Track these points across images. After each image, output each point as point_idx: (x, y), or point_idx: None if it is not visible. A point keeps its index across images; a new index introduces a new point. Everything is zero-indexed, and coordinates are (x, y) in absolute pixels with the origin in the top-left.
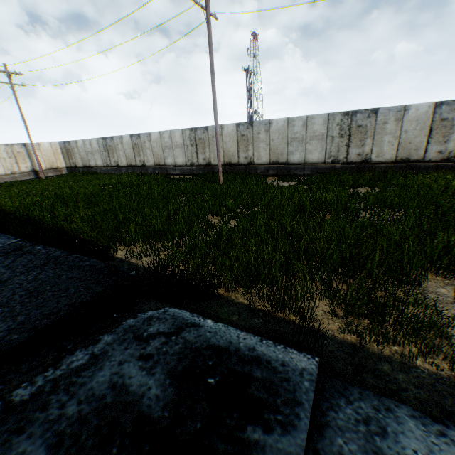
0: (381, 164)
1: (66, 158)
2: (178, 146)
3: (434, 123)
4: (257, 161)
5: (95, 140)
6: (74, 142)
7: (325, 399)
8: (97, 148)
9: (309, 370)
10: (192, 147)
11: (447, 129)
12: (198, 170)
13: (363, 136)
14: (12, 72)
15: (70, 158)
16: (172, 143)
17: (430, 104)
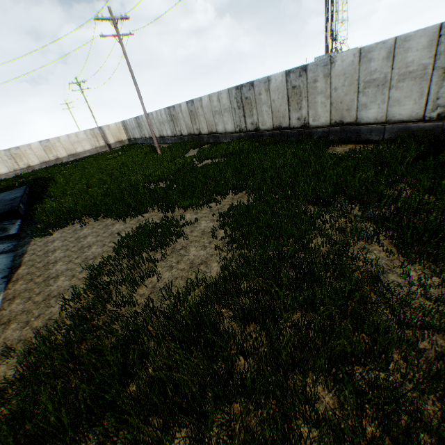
0: (266, 132)
1: (125, 132)
2: (165, 121)
3: (289, 91)
4: (202, 131)
5: (133, 119)
6: (125, 121)
7: (7, 239)
8: (135, 125)
9: (10, 234)
10: (171, 122)
11: (299, 97)
12: (178, 140)
13: (251, 107)
14: (80, 82)
15: (127, 133)
16: (162, 119)
17: (283, 74)
